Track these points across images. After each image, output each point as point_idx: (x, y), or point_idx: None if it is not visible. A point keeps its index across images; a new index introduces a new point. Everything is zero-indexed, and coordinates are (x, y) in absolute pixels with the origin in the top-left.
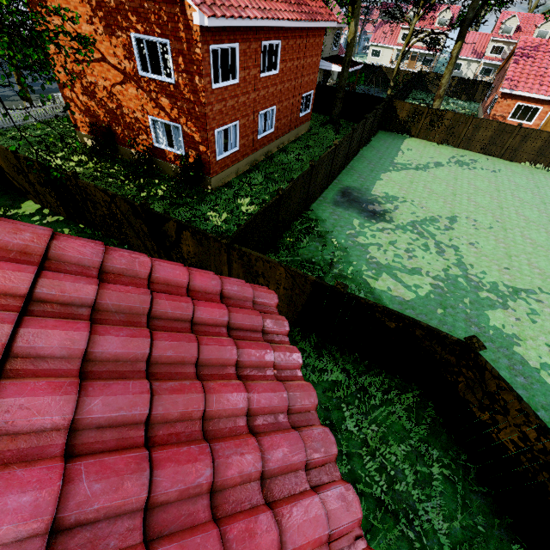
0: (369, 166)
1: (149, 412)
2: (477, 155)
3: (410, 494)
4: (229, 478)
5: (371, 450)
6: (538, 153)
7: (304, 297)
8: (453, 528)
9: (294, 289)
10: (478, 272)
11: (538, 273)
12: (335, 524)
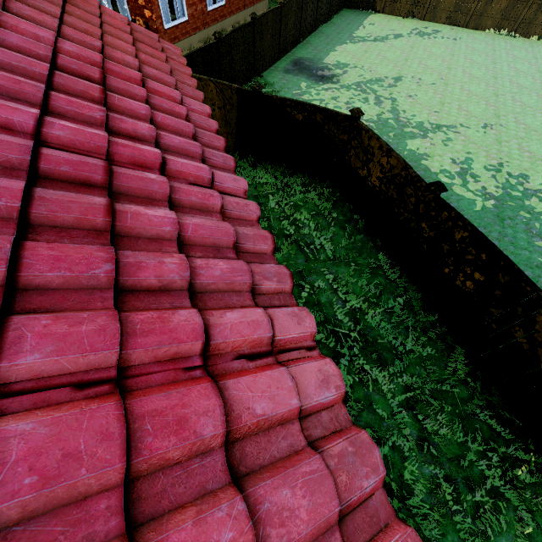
0: (325, 40)
1: (62, 17)
2: (442, 26)
3: (312, 236)
4: (114, 56)
5: (287, 217)
6: (502, 16)
7: (235, 113)
8: (339, 249)
9: (225, 105)
10: (408, 116)
11: (464, 114)
12: (188, 103)
